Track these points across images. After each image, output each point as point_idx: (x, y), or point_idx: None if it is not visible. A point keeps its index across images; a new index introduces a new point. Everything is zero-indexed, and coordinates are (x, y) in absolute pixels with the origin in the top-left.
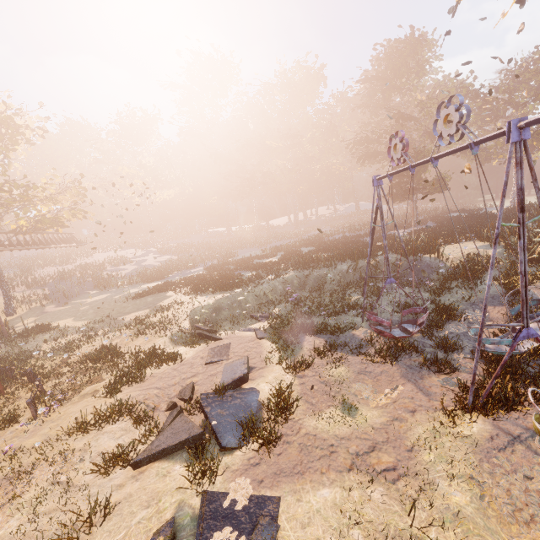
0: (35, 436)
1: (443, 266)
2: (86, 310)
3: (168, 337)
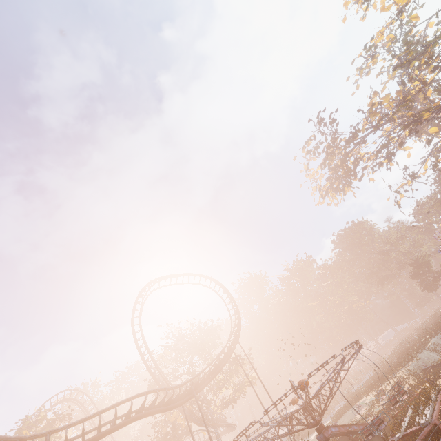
0: None
1: None
2: None
3: (416, 379)
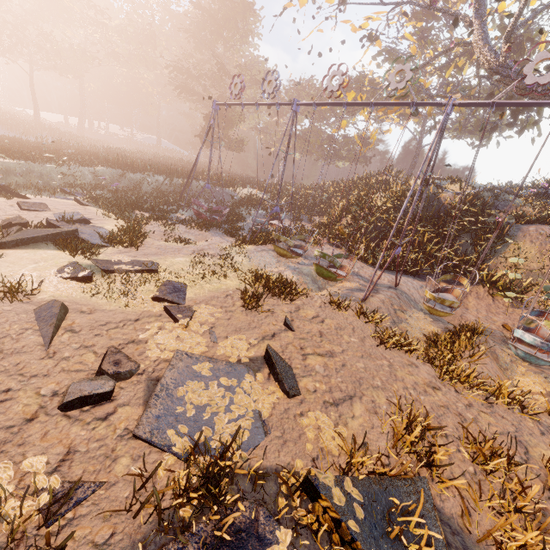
0: None
1: (236, 196)
2: None
3: None
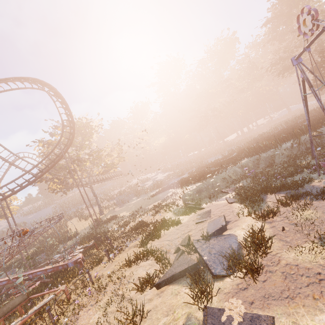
0: (109, 269)
1: None
2: (131, 207)
3: (171, 211)
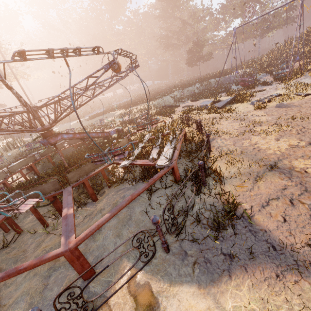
0: None
1: (237, 75)
2: (65, 129)
3: (155, 110)
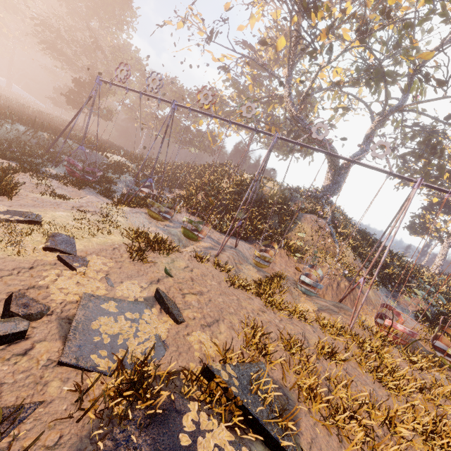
0: None
1: (105, 160)
2: None
3: None
